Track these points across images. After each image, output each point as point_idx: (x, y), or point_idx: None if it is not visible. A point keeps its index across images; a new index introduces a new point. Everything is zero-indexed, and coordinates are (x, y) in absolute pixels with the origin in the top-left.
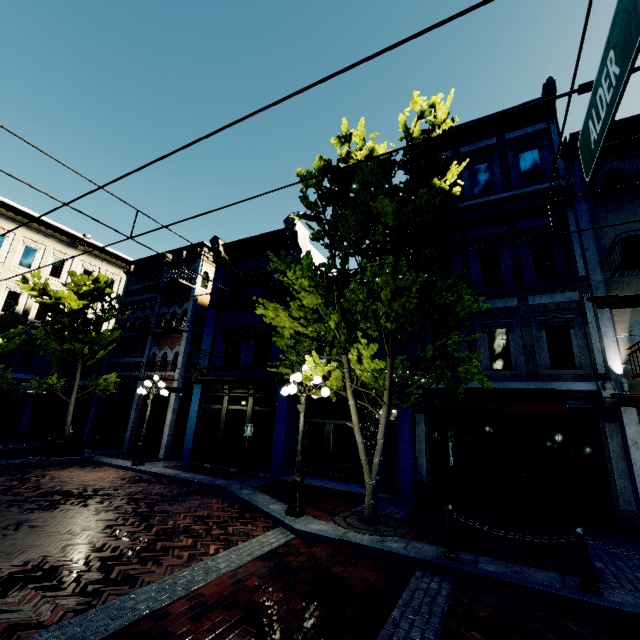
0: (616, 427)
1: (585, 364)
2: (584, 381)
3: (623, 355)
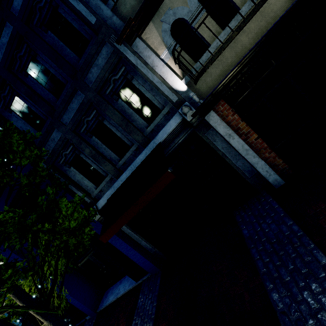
0: (212, 131)
1: (163, 101)
2: (173, 115)
3: (177, 70)
